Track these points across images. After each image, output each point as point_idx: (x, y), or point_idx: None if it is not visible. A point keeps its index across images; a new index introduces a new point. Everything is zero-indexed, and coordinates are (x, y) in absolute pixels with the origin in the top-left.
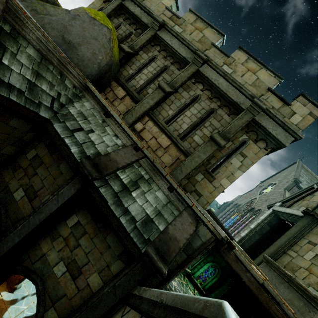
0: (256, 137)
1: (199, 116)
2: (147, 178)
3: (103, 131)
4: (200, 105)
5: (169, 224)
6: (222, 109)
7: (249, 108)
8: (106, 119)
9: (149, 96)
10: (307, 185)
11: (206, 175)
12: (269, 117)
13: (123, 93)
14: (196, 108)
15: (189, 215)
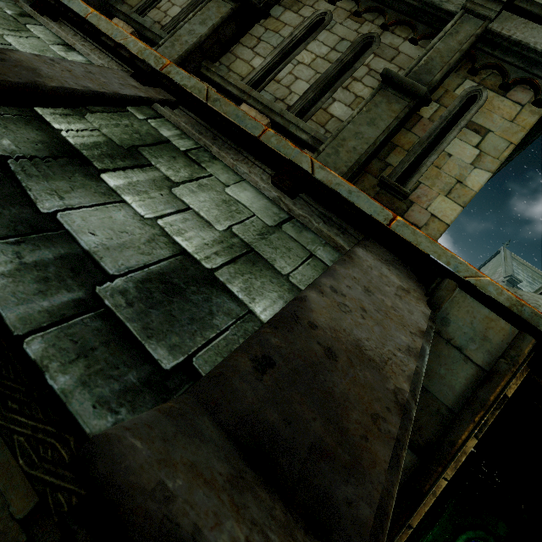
0: (503, 80)
1: (337, 57)
2: (185, 147)
3: (14, 29)
4: (334, 32)
5: (305, 288)
6: (394, 31)
7: (469, 4)
8: (35, 13)
9: (194, 17)
10: (530, 287)
11: (385, 198)
12: (528, 19)
13: (125, 29)
14: (324, 41)
15: (384, 263)
